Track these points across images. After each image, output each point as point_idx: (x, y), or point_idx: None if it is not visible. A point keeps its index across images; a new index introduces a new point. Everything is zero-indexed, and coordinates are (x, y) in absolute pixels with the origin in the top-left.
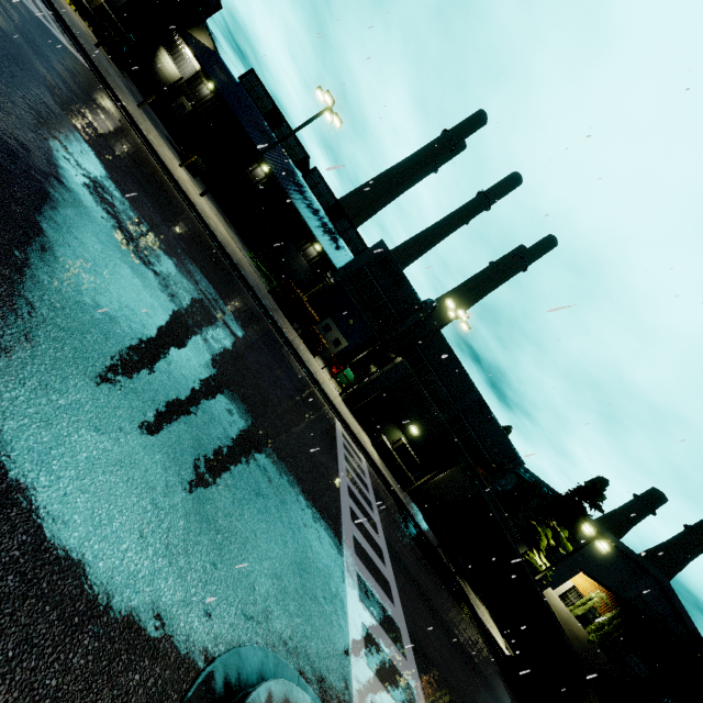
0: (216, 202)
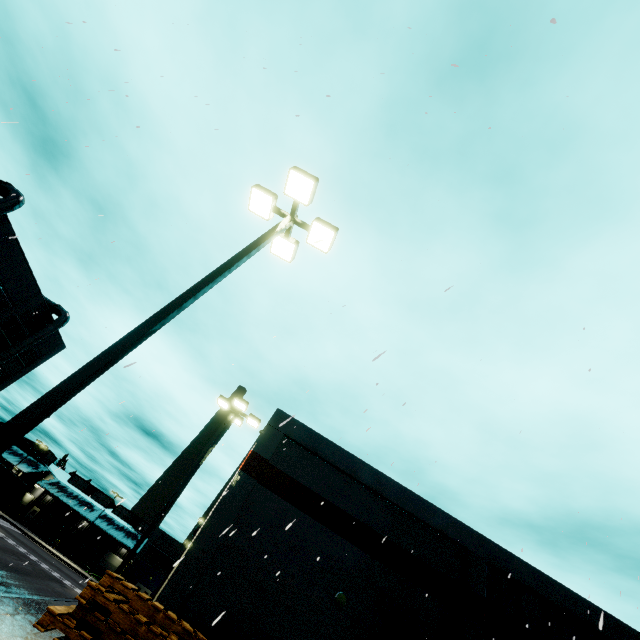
0: (63, 554)
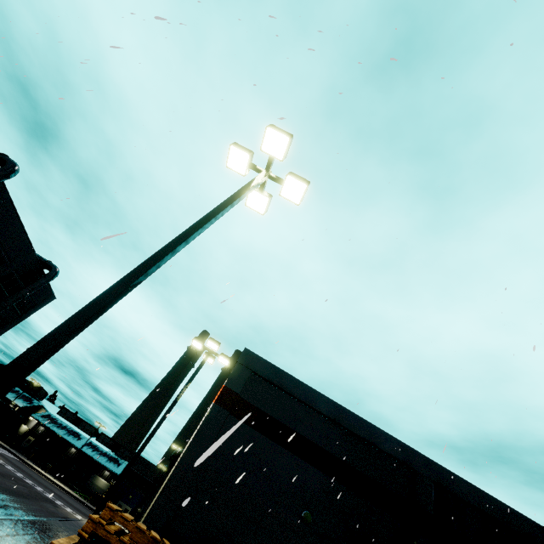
0: (54, 477)
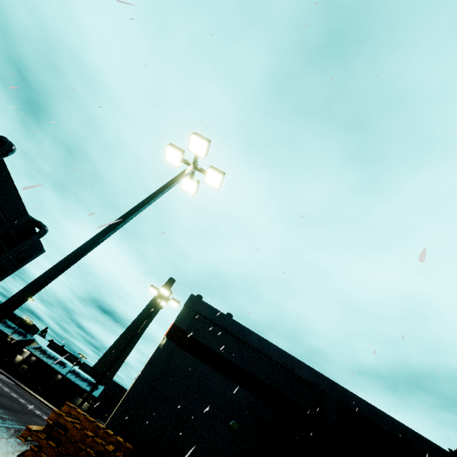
0: (43, 398)
